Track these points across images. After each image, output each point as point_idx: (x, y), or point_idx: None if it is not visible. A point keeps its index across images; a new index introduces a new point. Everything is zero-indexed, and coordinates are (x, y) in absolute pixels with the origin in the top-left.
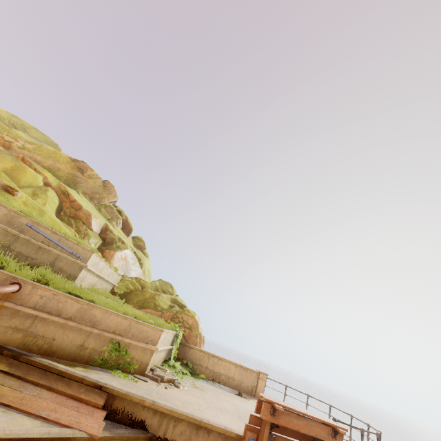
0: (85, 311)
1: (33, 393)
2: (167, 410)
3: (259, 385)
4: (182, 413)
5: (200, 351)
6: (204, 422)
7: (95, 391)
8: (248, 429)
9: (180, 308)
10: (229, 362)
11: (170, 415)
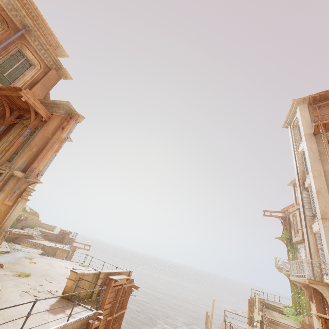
0: (32, 219)
1: (32, 231)
2: (47, 232)
3: (54, 229)
4: (49, 232)
5: (40, 222)
6: (52, 233)
7: (38, 230)
8: (58, 233)
9: (33, 211)
10: (47, 224)
11: (47, 232)
